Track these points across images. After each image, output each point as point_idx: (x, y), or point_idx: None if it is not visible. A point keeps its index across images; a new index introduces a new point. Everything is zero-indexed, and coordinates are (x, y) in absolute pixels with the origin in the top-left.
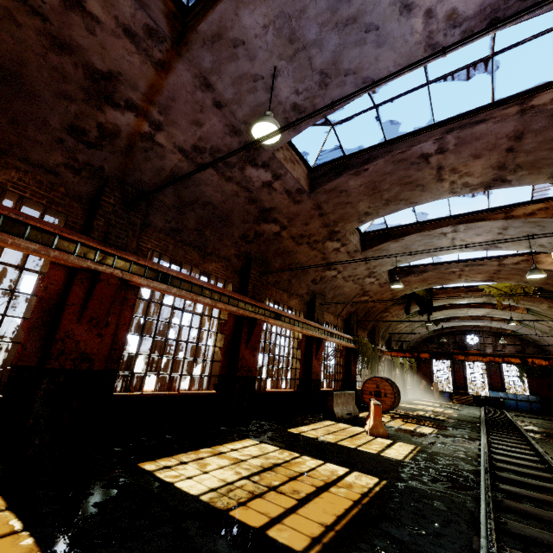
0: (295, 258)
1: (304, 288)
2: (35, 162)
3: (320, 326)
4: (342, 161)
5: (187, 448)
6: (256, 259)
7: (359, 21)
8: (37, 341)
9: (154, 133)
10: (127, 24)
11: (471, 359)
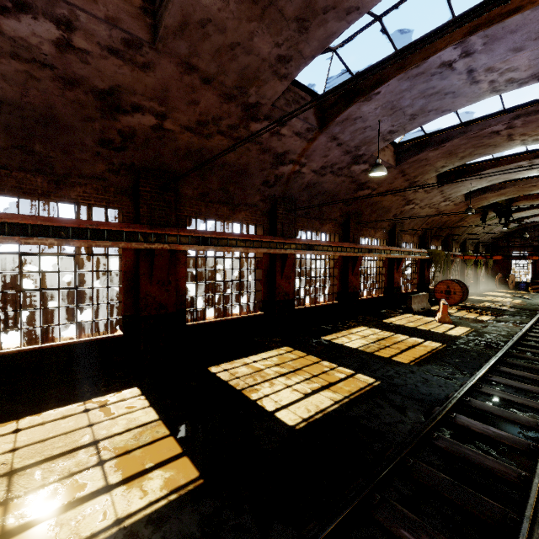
0: (381, 205)
1: (386, 222)
2: (249, 204)
3: (399, 249)
4: (423, 139)
5: (334, 331)
6: (353, 214)
7: (440, 92)
8: (267, 289)
9: (301, 169)
10: (297, 131)
11: None
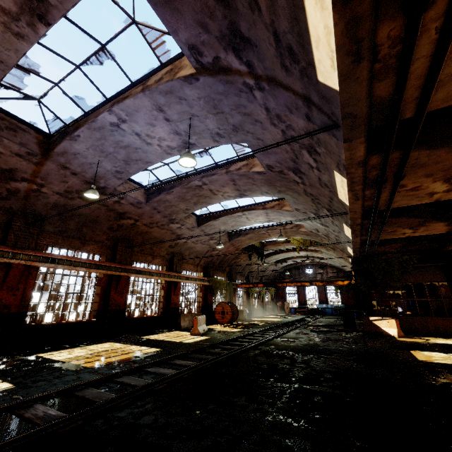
0: (152, 235)
1: (164, 251)
2: None
3: (176, 274)
4: (161, 186)
5: (68, 348)
6: (122, 239)
7: (131, 146)
8: None
9: (40, 188)
10: (17, 152)
11: (285, 285)
